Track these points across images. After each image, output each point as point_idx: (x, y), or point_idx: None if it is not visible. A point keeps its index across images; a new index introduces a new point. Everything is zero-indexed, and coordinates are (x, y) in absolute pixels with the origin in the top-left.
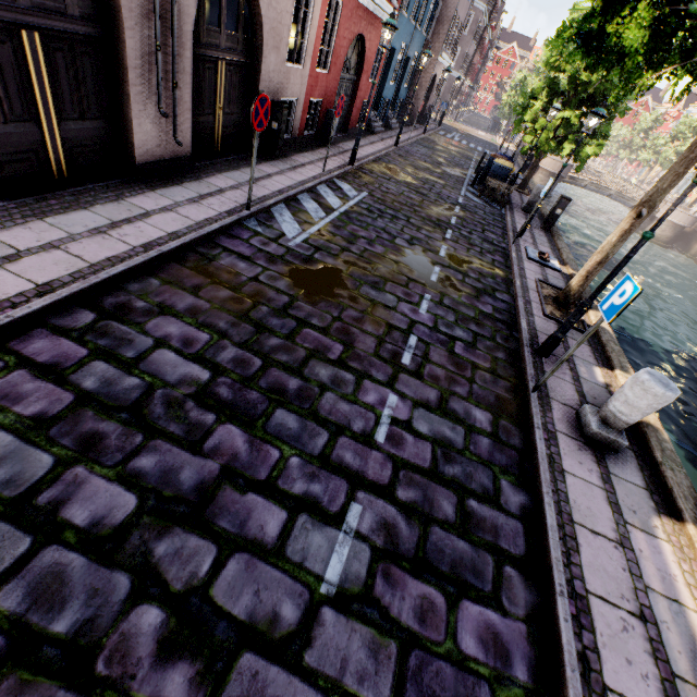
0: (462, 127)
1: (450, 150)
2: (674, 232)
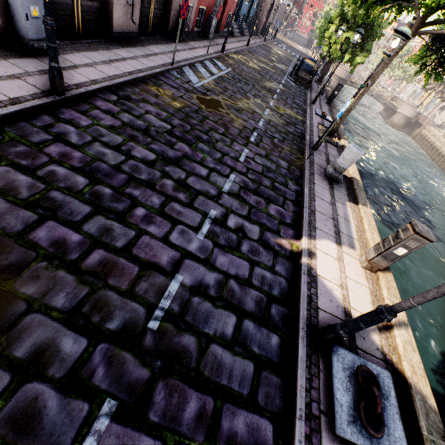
0: (288, 42)
1: (279, 54)
2: (405, 121)
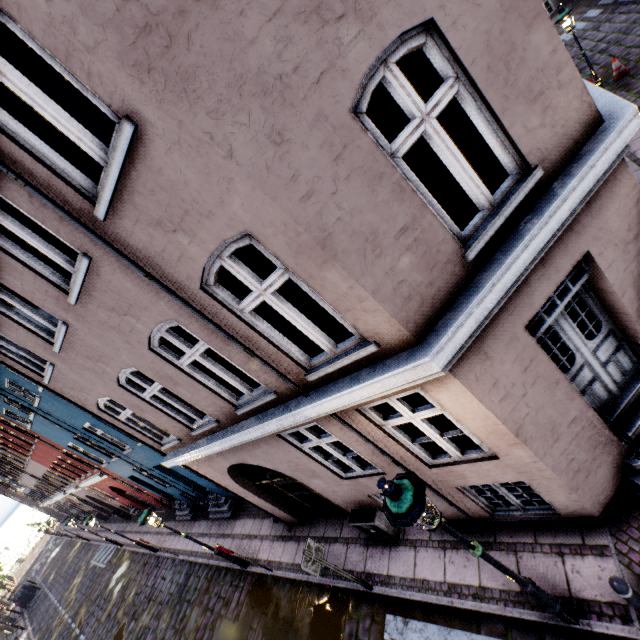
0: None
1: None
2: None
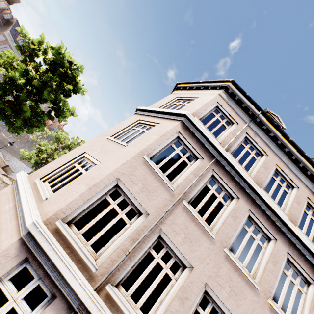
0: None
1: None
2: None
